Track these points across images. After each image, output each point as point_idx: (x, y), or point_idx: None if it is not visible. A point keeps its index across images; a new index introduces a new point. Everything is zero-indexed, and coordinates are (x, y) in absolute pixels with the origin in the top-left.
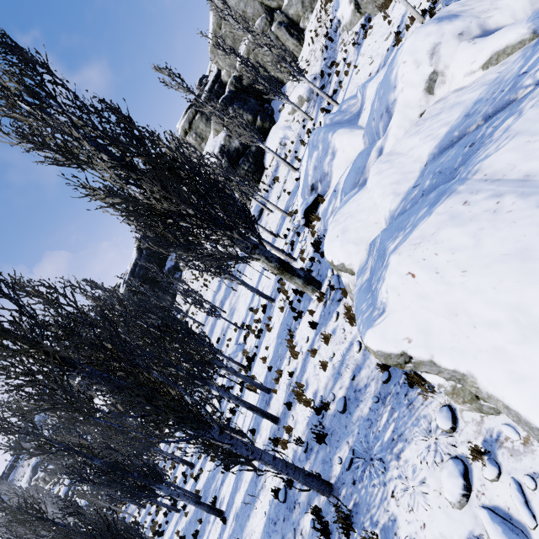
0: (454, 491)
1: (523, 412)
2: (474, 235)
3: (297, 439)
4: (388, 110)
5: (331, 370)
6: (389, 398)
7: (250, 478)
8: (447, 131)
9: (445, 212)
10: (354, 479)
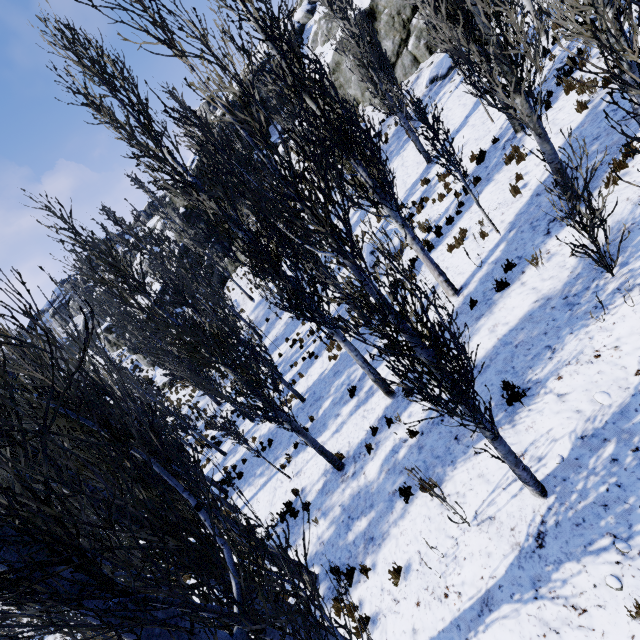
0: None
1: None
2: None
3: None
4: None
5: None
6: None
7: (524, 313)
8: None
9: None
10: None
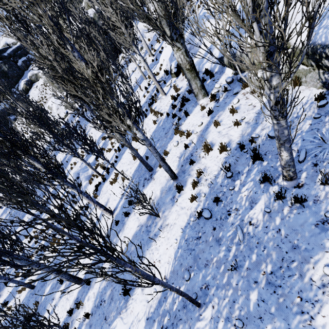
0: None
1: None
2: None
3: (224, 168)
4: None
5: (245, 126)
6: None
7: (134, 233)
8: None
9: None
10: (314, 163)
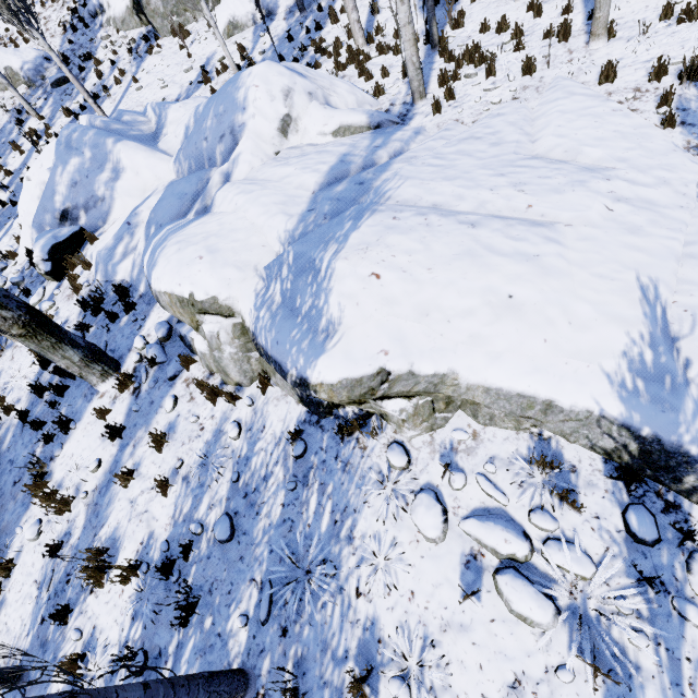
0: (437, 522)
1: (506, 384)
2: (421, 241)
3: (120, 657)
4: (234, 133)
5: (181, 489)
6: (313, 474)
7: None
8: (328, 168)
9: (379, 224)
10: (283, 627)
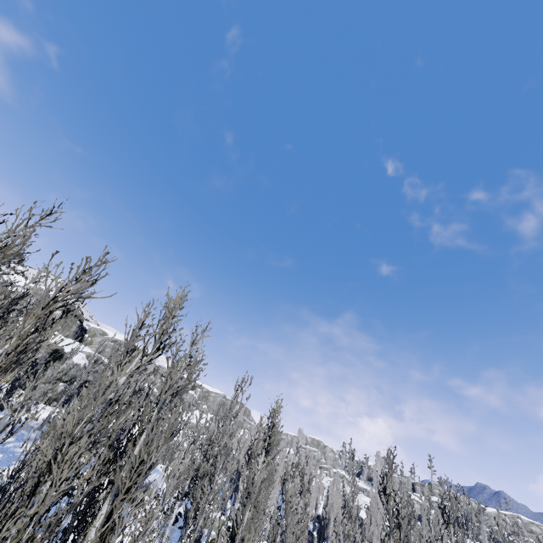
0: None
1: None
2: None
3: None
4: None
5: None
6: None
7: None
8: None
9: None
10: None
